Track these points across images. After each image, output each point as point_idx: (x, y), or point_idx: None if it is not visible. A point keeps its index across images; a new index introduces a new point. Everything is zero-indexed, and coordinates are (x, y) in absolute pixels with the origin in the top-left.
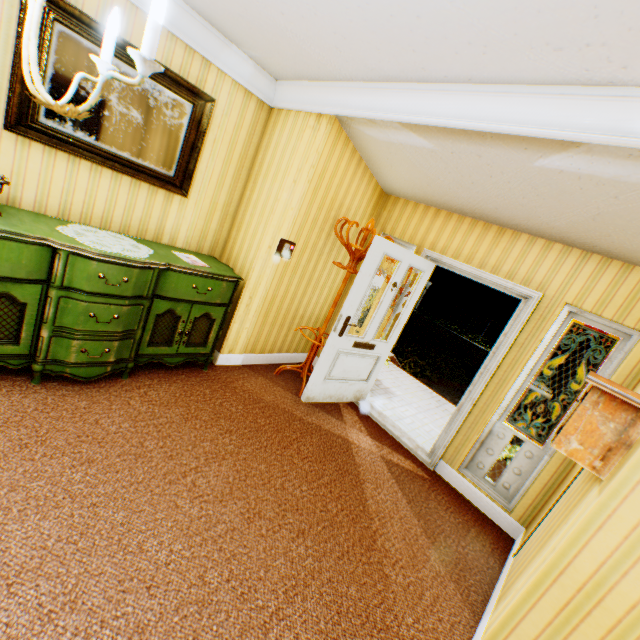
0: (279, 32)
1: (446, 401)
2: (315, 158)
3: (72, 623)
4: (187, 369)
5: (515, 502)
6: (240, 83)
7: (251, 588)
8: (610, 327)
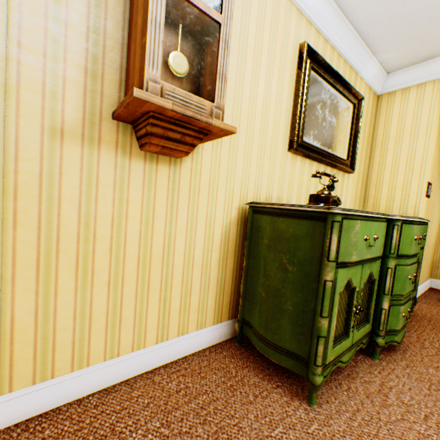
0: None
1: None
2: (438, 113)
3: None
4: None
5: None
6: (368, 83)
7: None
8: None
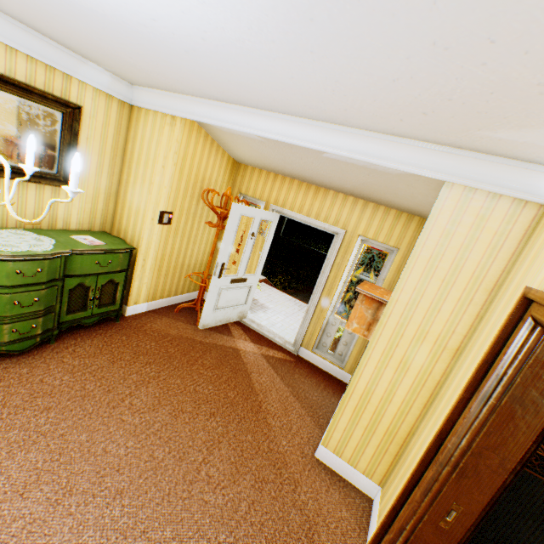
0: (130, 64)
1: (306, 304)
2: (176, 146)
3: (74, 501)
4: (103, 324)
5: (346, 362)
6: (101, 89)
7: (185, 453)
8: (383, 247)
